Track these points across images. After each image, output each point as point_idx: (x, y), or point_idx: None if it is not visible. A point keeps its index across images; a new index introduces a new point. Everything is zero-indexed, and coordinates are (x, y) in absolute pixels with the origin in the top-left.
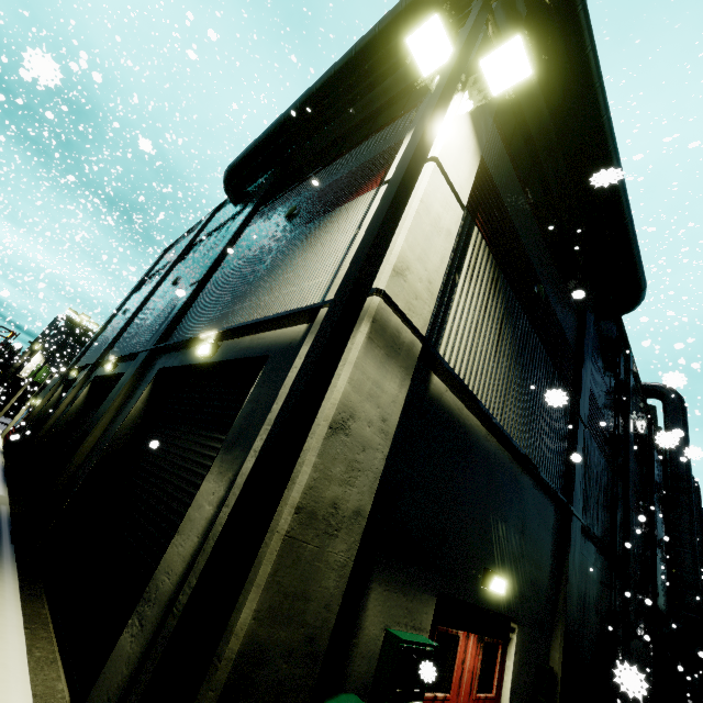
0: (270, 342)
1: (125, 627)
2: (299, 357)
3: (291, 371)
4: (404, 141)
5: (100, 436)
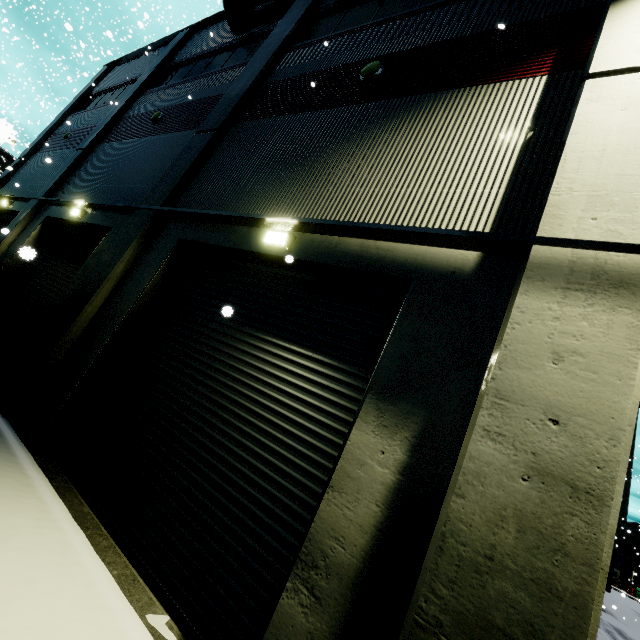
0: (407, 259)
1: (283, 590)
2: (518, 309)
3: (511, 327)
4: (609, 16)
5: (101, 307)
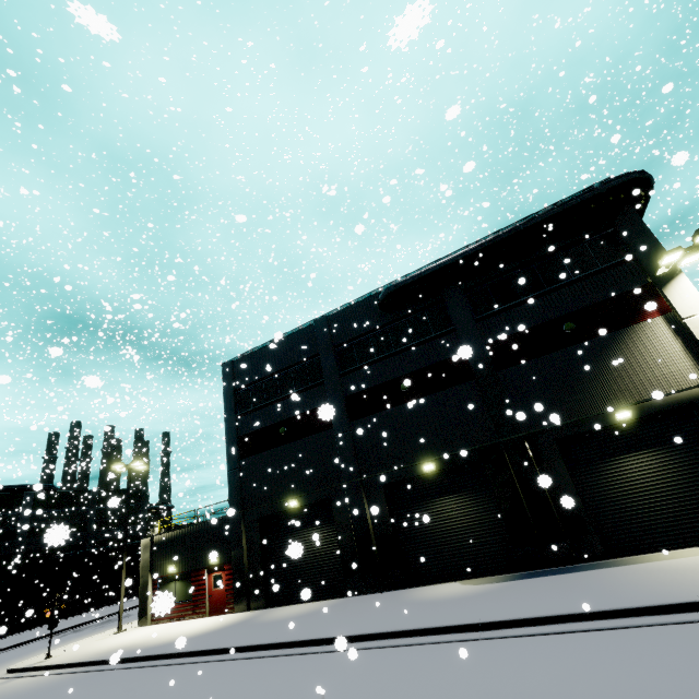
0: (686, 398)
1: None
2: None
3: None
4: (666, 295)
5: (549, 493)
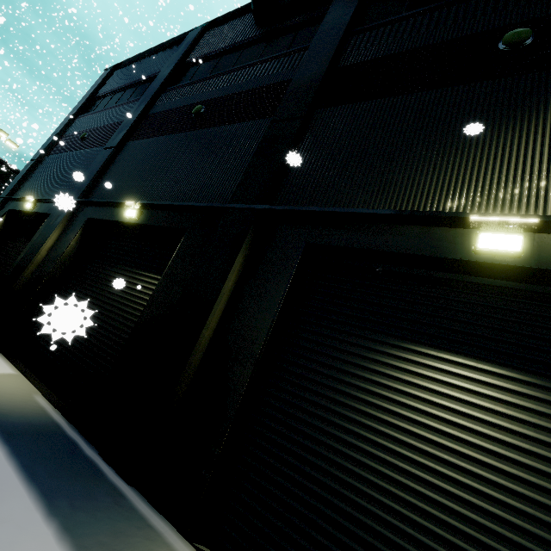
0: None
1: None
2: None
3: None
4: None
5: (216, 328)
